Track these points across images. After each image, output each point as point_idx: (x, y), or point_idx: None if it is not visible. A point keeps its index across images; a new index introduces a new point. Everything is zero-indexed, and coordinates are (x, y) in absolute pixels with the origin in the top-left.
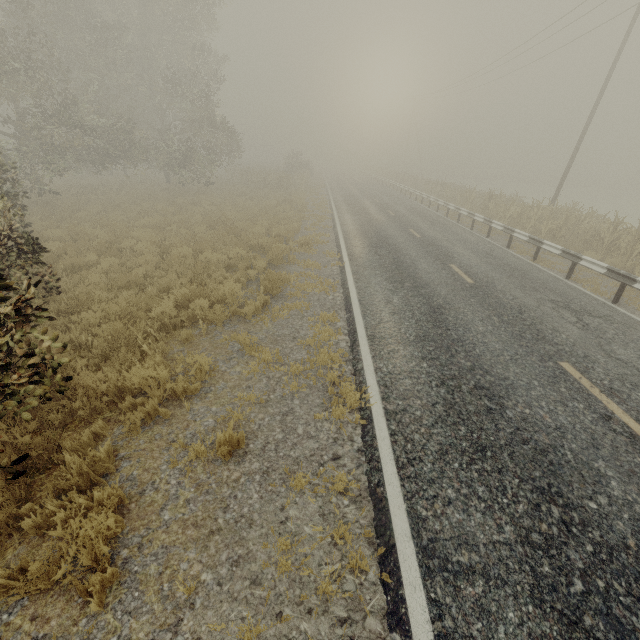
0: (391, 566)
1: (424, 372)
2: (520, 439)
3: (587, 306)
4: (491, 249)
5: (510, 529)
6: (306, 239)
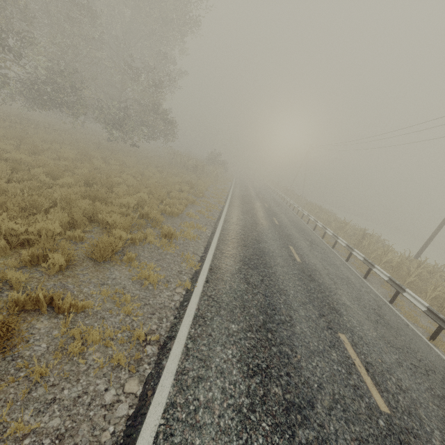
0: None
1: None
2: None
3: None
4: (378, 304)
5: None
6: (171, 230)
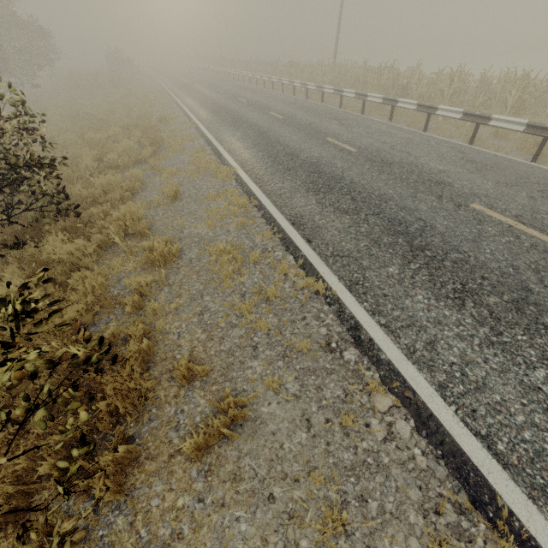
0: (257, 202)
1: (260, 155)
2: (305, 163)
3: (346, 117)
4: (295, 101)
5: (299, 182)
6: (162, 116)
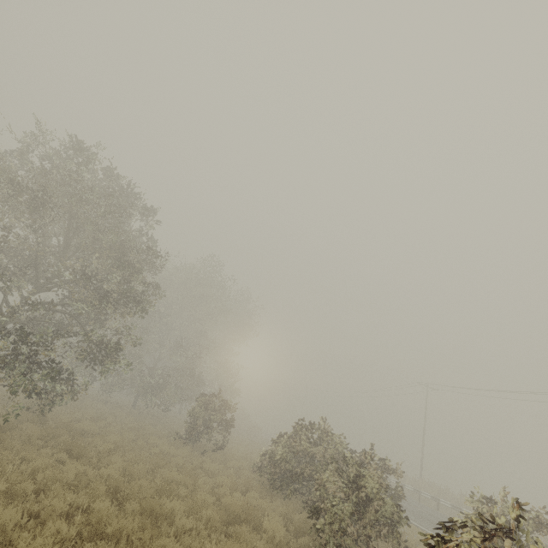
0: None
1: None
2: None
3: None
4: (415, 501)
5: None
6: None
